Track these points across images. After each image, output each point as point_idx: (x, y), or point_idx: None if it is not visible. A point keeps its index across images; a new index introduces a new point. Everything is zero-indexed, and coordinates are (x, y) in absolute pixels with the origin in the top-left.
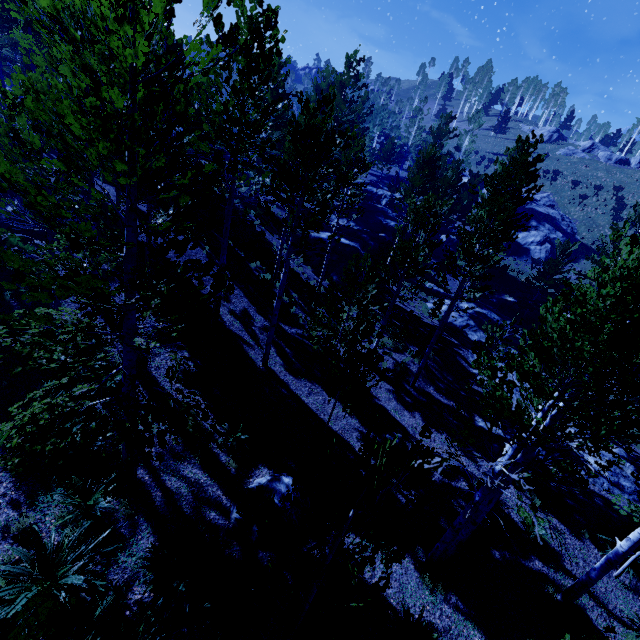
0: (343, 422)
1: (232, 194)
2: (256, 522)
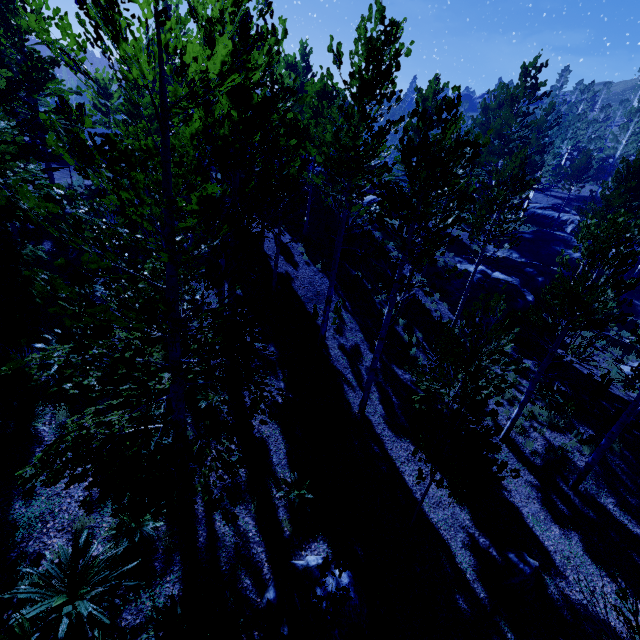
0: (446, 512)
1: (342, 224)
2: (287, 617)
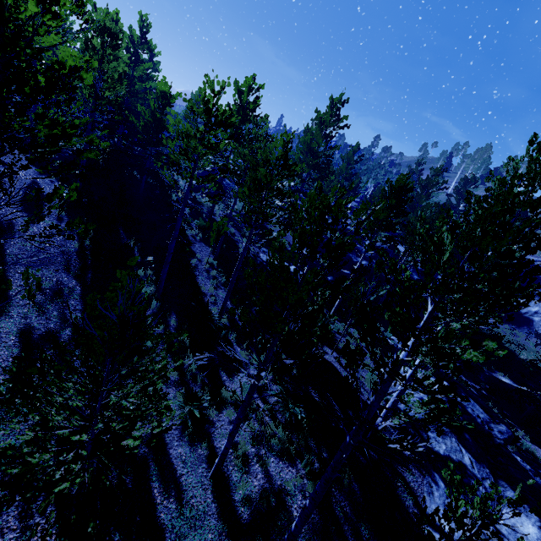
0: None
1: None
2: None
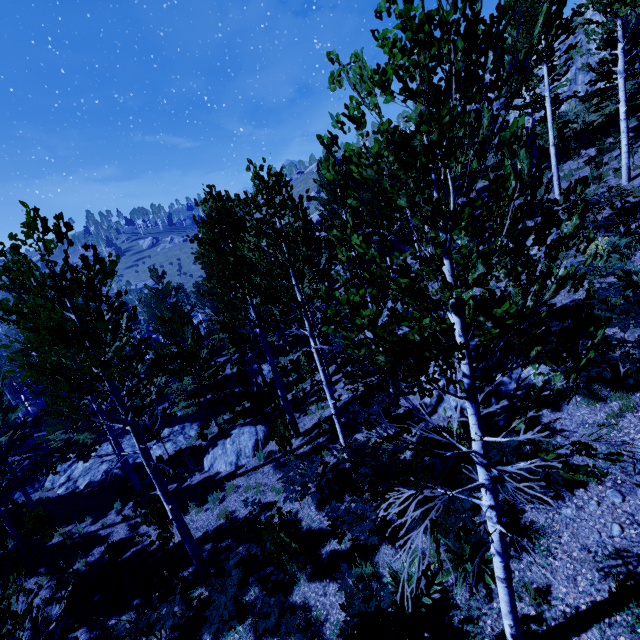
0: None
1: None
2: None
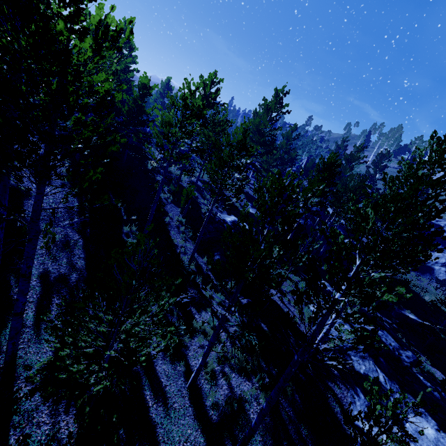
0: None
1: None
2: None
